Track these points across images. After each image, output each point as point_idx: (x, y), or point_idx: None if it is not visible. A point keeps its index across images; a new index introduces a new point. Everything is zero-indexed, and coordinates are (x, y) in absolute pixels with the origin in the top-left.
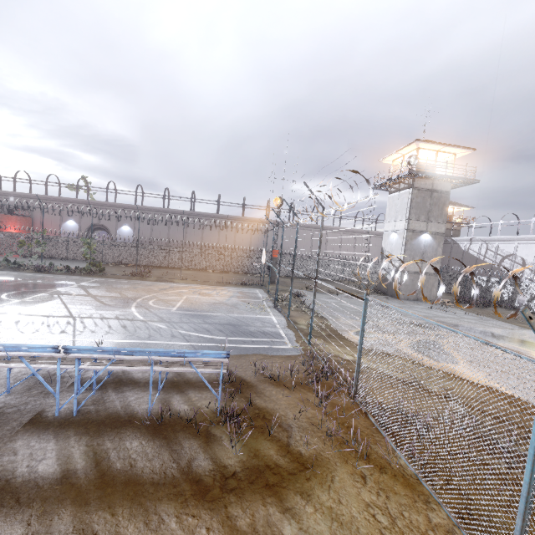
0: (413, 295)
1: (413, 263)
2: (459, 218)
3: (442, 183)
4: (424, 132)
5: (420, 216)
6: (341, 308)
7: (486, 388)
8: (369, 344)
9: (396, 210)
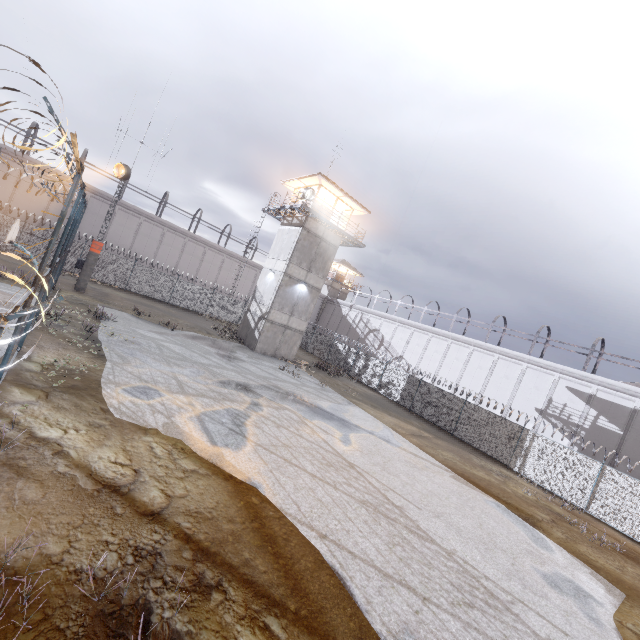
0: (271, 350)
1: (281, 314)
2: (349, 282)
3: (334, 235)
4: (330, 169)
5: (303, 262)
6: (156, 348)
7: (243, 489)
8: (130, 410)
9: (282, 246)
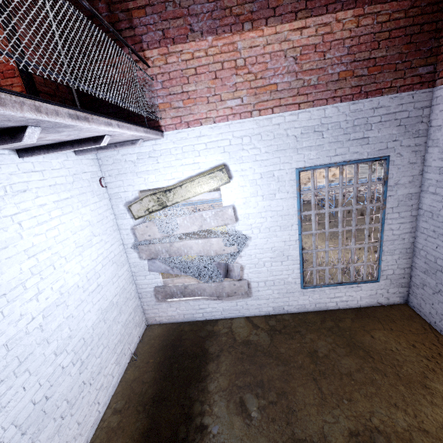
0: None
1: None
2: None
3: None
4: None
5: None
6: None
7: None
8: None
9: None
